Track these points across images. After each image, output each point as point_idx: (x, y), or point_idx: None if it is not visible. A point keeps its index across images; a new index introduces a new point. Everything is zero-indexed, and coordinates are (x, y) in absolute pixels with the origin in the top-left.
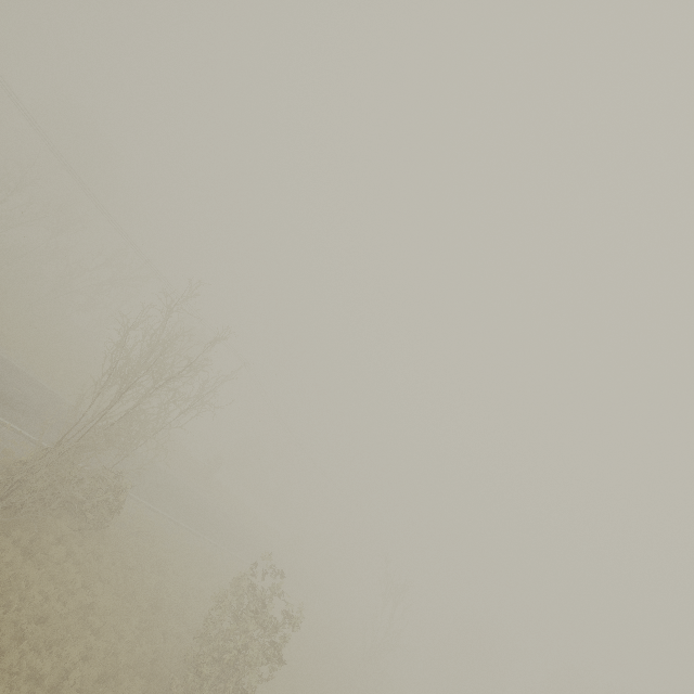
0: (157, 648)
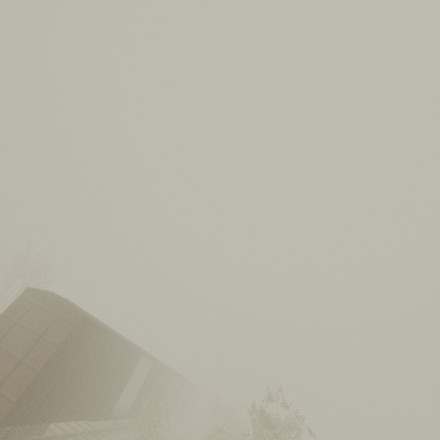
0: None
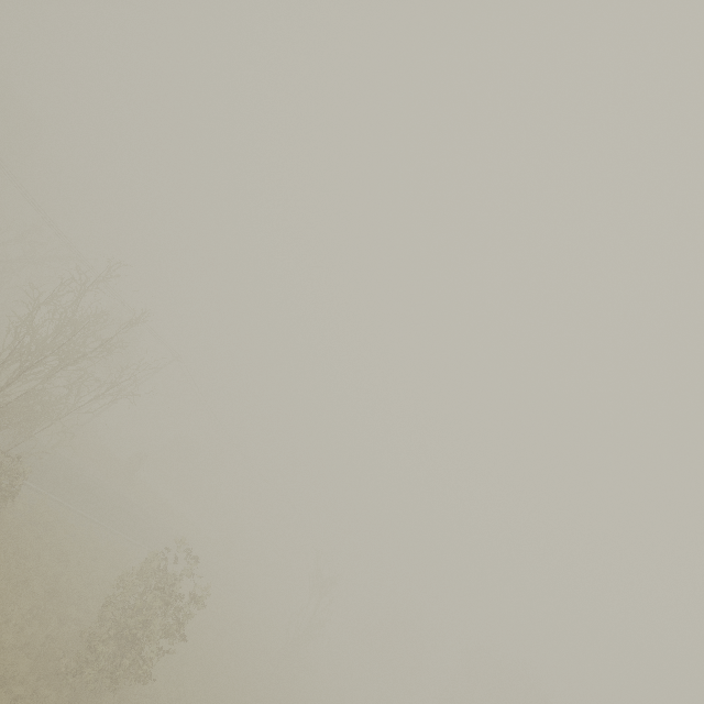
0: (51, 633)
